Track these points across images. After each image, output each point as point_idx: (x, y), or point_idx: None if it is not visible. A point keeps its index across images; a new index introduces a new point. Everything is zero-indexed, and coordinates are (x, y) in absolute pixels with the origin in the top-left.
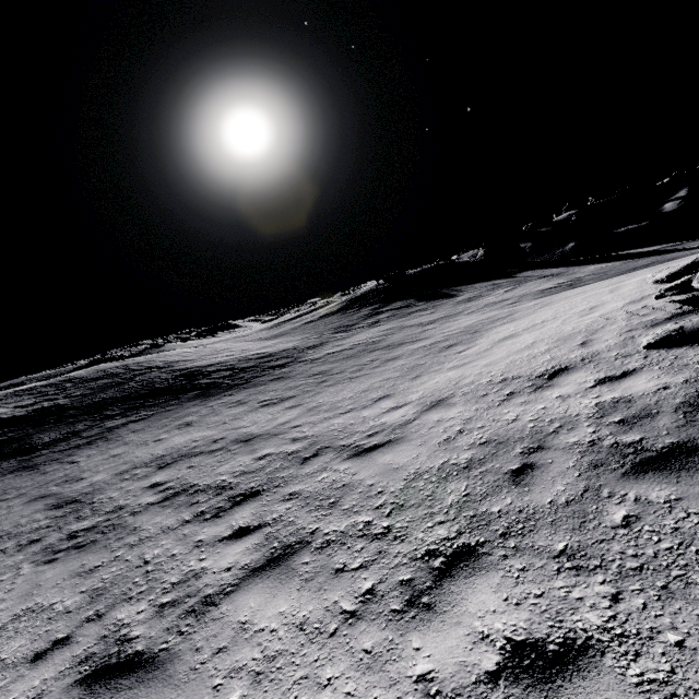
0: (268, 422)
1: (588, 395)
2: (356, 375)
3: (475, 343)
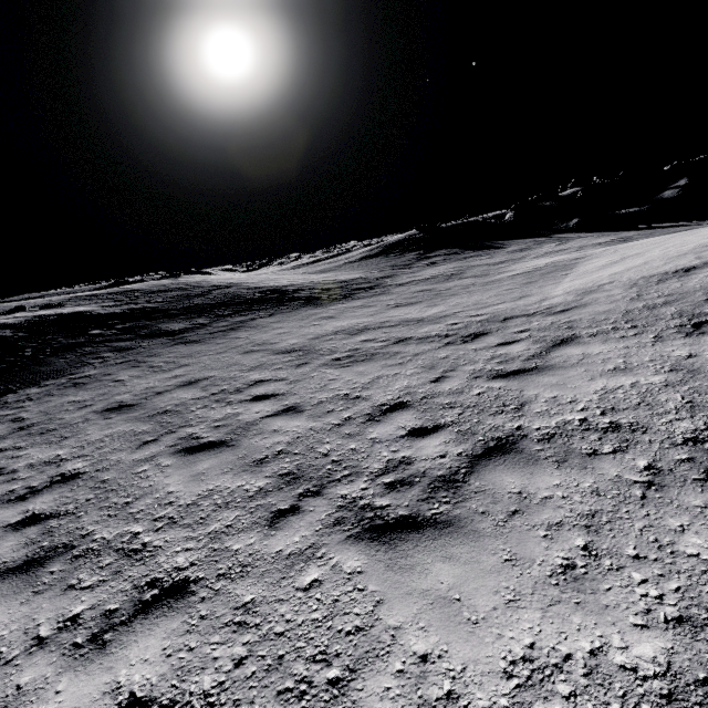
0: (420, 313)
1: None
2: (469, 290)
3: (575, 269)
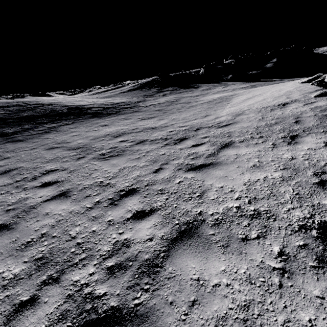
0: (154, 123)
1: (304, 107)
2: (180, 110)
3: (231, 101)
